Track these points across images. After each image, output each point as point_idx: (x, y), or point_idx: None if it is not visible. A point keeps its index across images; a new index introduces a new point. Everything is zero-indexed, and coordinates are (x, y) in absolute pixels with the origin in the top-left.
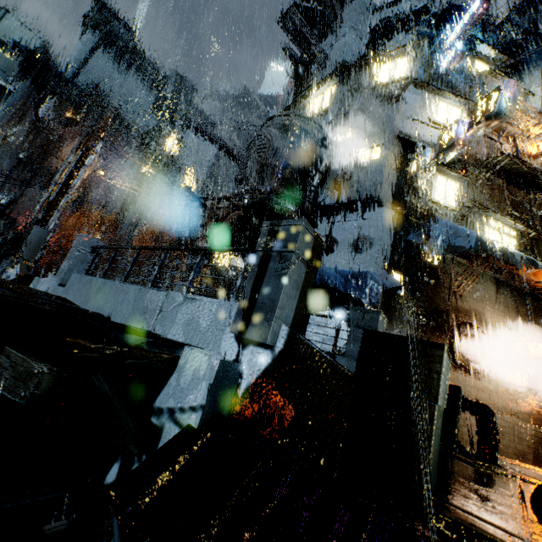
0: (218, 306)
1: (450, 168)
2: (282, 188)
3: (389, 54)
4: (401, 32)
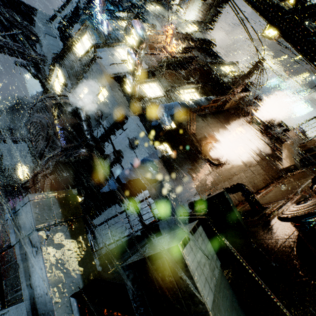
0: (22, 311)
1: (147, 77)
2: (68, 144)
3: (75, 38)
4: (74, 24)
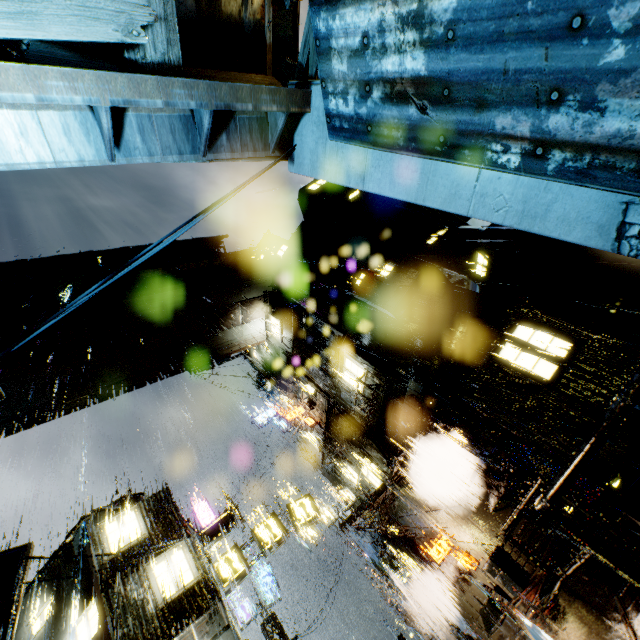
0: None
1: None
2: None
3: None
4: None
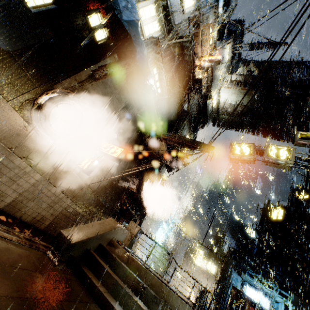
0: None
1: None
2: None
3: None
4: None
